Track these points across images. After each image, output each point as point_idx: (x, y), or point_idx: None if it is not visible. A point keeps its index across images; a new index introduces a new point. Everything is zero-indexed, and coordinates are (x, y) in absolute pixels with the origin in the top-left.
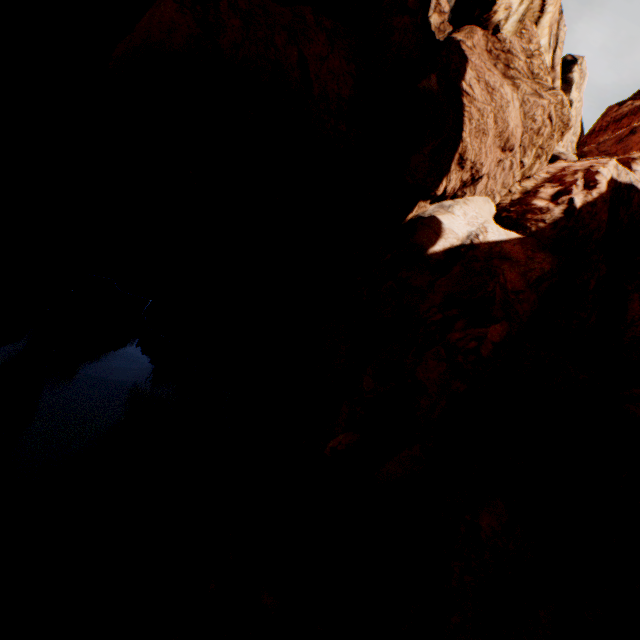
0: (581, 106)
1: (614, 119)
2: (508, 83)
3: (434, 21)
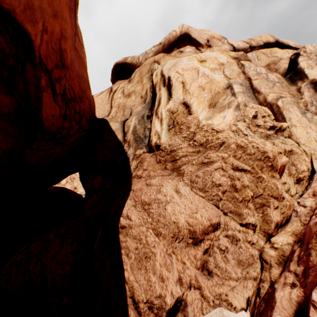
0: None
1: None
2: (174, 176)
3: (133, 166)
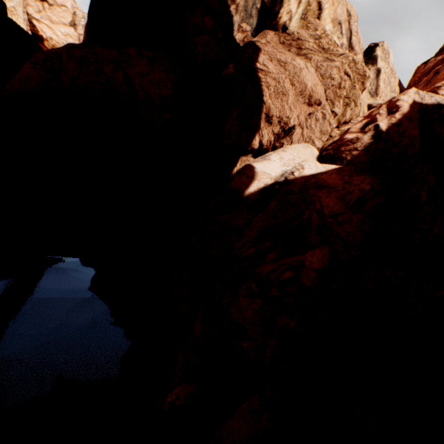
0: (394, 73)
1: (423, 73)
2: (301, 58)
3: (238, 37)
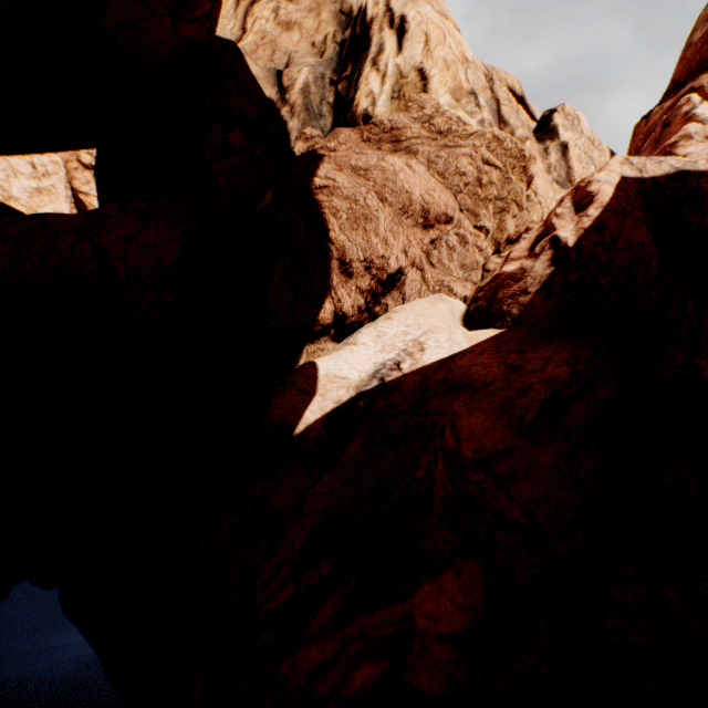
0: (599, 144)
1: (648, 132)
2: (400, 155)
3: (299, 149)
